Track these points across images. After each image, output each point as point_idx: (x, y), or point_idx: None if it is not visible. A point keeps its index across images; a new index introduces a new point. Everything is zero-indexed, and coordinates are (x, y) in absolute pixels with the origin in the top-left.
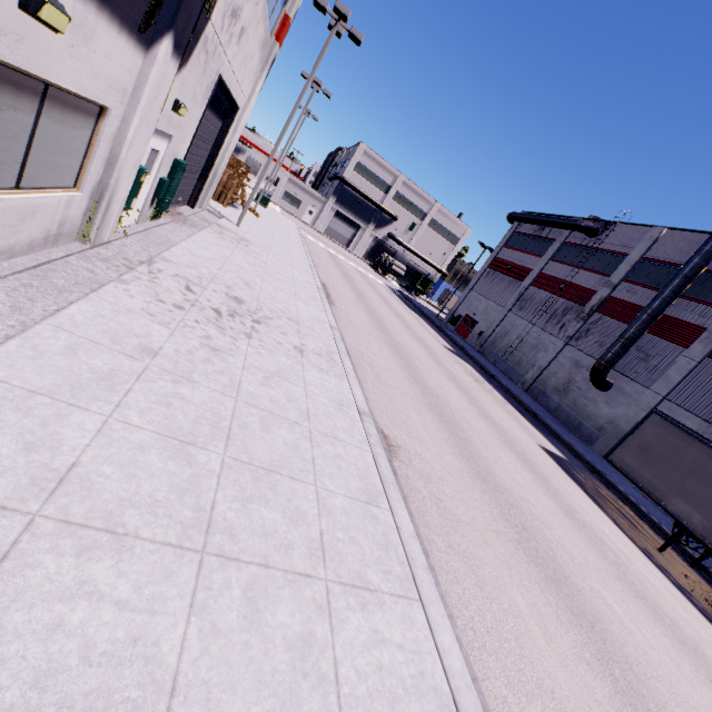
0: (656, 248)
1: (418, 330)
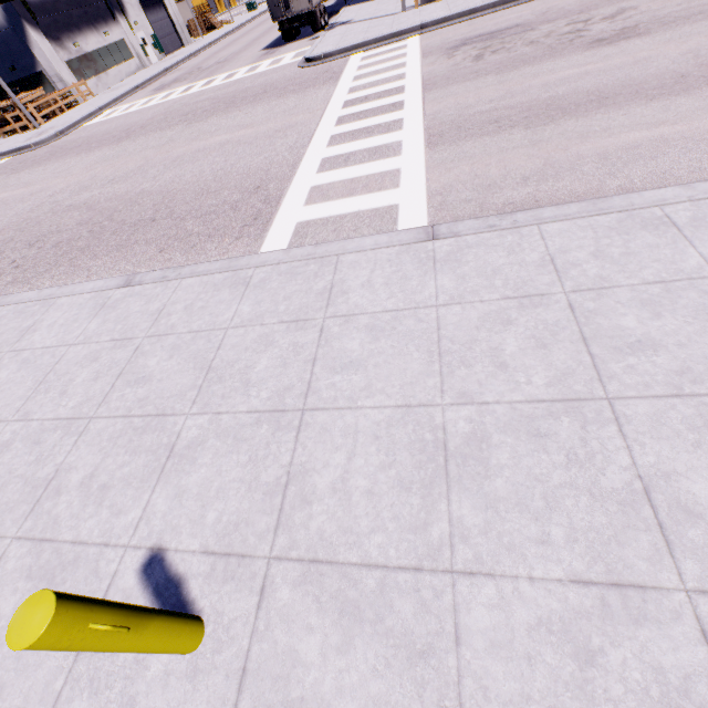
0: None
1: None
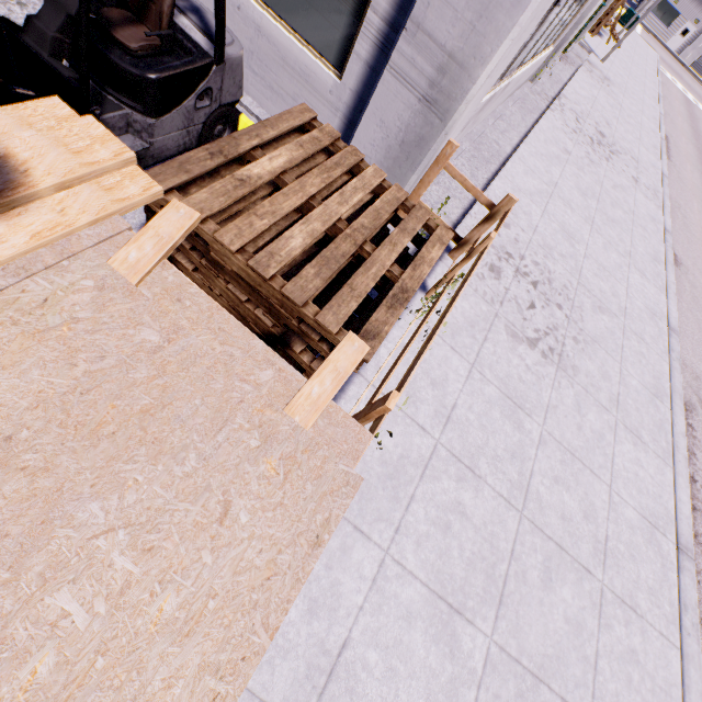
0: None
1: None
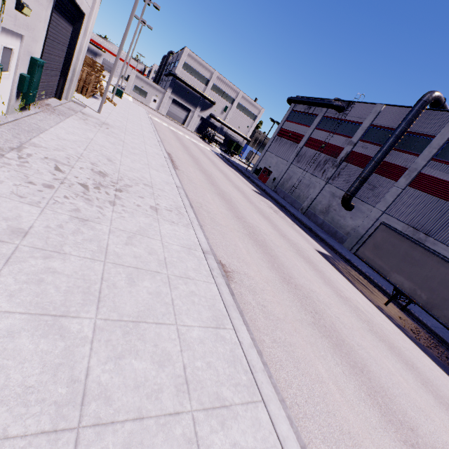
0: (379, 118)
1: (236, 181)
